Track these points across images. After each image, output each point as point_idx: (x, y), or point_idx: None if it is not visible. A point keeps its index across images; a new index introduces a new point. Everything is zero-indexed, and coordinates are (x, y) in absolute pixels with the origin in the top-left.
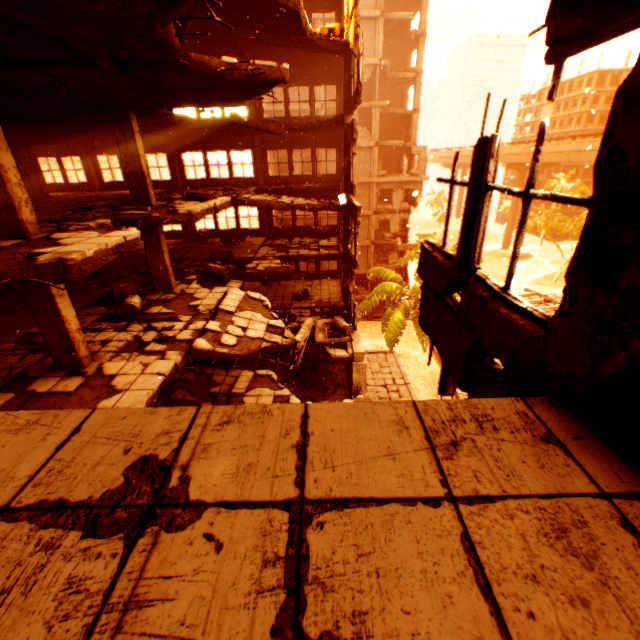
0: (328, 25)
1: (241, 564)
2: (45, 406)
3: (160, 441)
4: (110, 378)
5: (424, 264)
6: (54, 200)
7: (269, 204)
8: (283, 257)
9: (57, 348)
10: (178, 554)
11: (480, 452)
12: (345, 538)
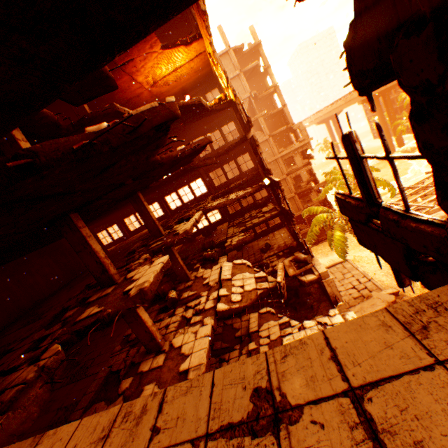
0: (217, 97)
1: (338, 432)
2: (151, 379)
3: (257, 377)
4: (179, 348)
5: (343, 207)
6: (112, 253)
7: (224, 204)
8: (244, 229)
9: (145, 340)
10: (303, 435)
11: (443, 327)
12: (387, 403)
